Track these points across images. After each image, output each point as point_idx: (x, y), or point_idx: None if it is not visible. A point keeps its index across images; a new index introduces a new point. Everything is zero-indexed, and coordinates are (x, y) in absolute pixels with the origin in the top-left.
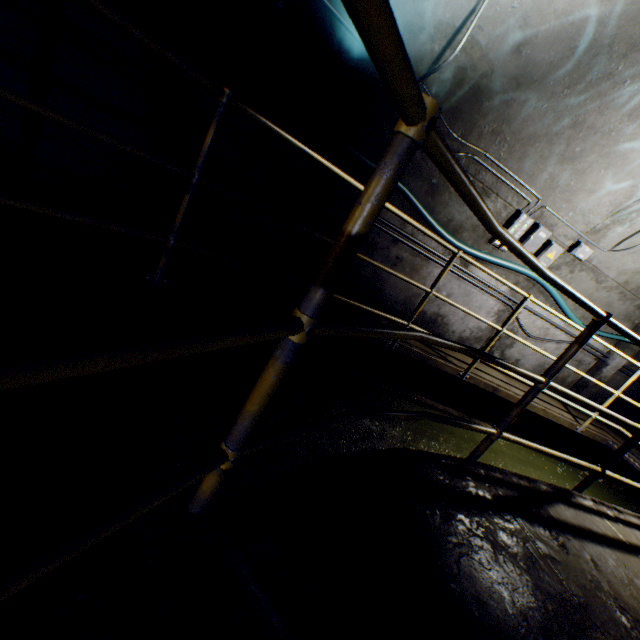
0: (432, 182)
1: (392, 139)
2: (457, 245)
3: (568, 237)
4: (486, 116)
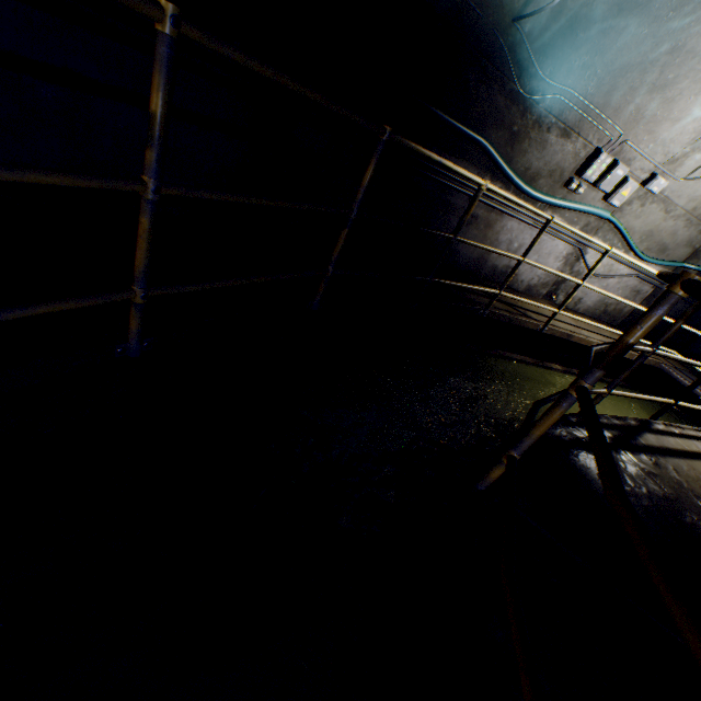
0: (513, 130)
1: (668, 295)
2: (534, 195)
3: (644, 170)
4: (579, 49)
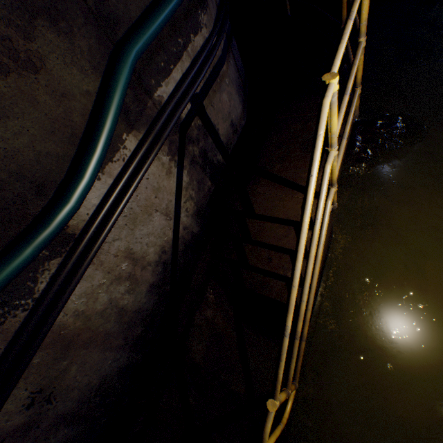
0: None
1: None
2: None
3: None
4: None
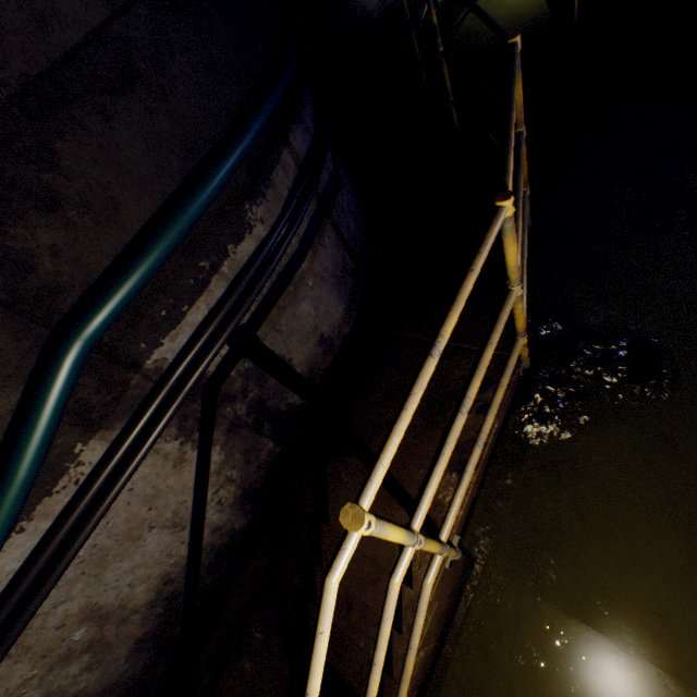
0: None
1: None
2: None
3: None
4: None
